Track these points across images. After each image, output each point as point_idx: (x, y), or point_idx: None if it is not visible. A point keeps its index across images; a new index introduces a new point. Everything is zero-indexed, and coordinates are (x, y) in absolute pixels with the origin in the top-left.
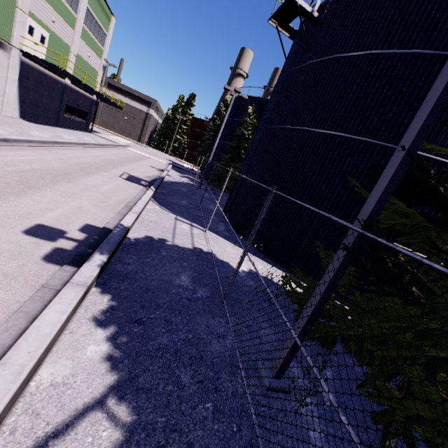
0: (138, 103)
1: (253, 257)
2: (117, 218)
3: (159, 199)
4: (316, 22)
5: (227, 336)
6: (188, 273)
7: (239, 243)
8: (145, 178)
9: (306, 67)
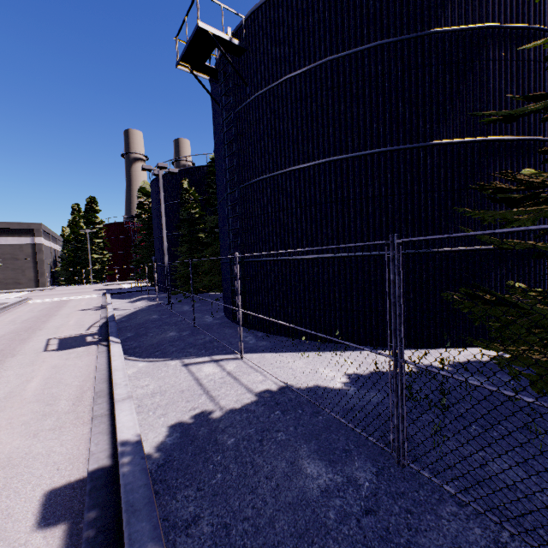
0: (13, 237)
1: (326, 354)
2: (98, 431)
3: (133, 349)
4: (239, 52)
5: (499, 537)
6: (304, 451)
7: (290, 346)
8: (87, 331)
9: (254, 102)
